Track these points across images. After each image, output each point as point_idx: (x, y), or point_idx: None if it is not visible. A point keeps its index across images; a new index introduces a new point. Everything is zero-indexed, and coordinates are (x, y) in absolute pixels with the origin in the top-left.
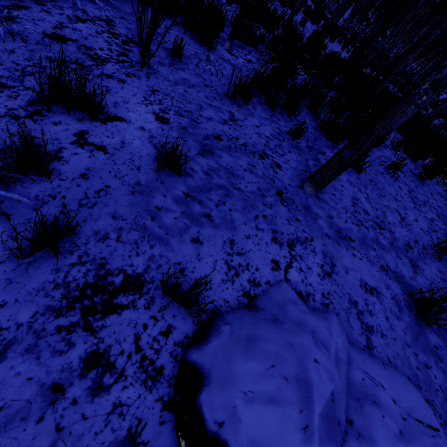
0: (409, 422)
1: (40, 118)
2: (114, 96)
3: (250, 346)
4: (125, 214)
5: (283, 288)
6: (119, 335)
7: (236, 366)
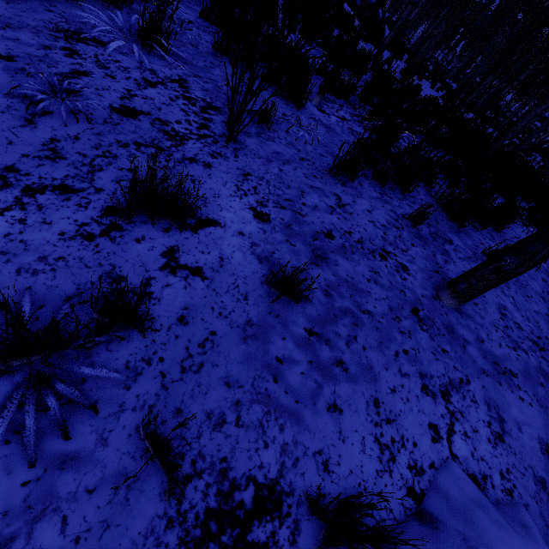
0: None
1: (119, 234)
2: (201, 188)
3: None
4: (240, 376)
5: (455, 474)
6: None
7: None
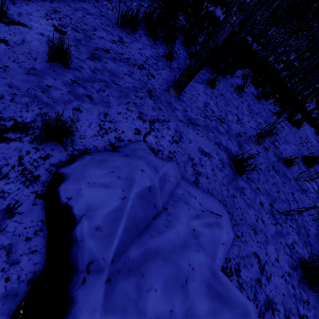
0: (205, 212)
1: None
2: (19, 8)
3: (101, 163)
4: (20, 85)
5: (139, 143)
6: (6, 155)
7: (87, 171)
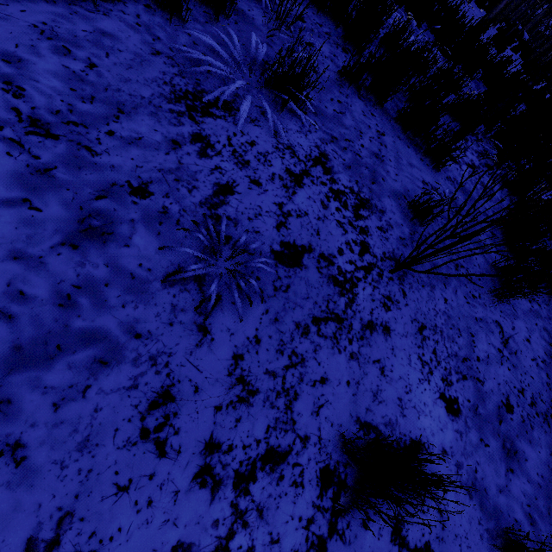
0: None
1: (345, 521)
2: (392, 381)
3: None
4: None
5: None
6: None
7: None
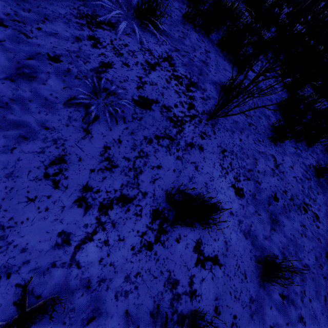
0: None
1: (165, 237)
2: (202, 174)
3: None
4: None
5: None
6: None
7: None
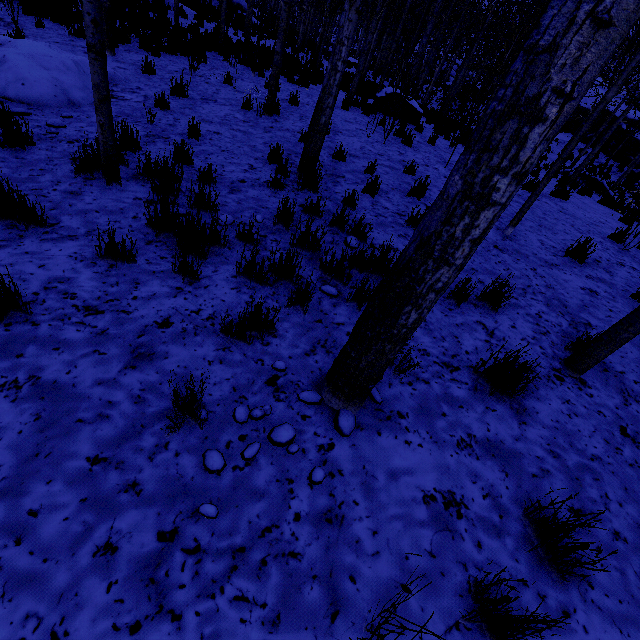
0: None
1: None
2: (0, 31)
3: None
4: None
5: None
6: None
7: None
